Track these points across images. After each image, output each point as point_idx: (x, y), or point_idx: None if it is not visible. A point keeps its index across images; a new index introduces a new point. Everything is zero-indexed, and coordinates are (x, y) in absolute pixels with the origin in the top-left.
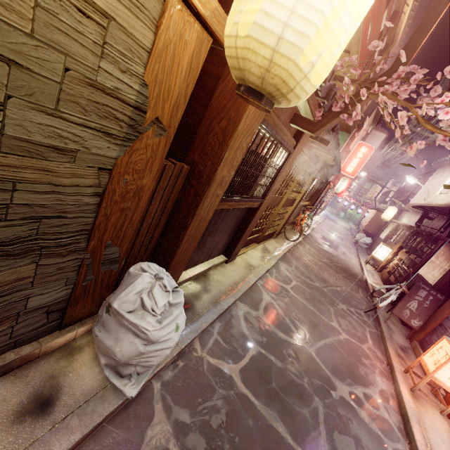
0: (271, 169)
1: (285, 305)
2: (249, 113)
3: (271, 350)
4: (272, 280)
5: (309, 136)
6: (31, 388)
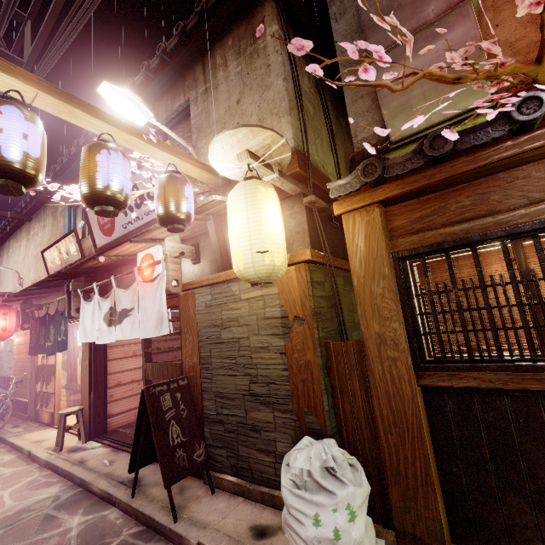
0: None
1: None
2: (356, 268)
3: None
4: None
5: None
6: (270, 522)
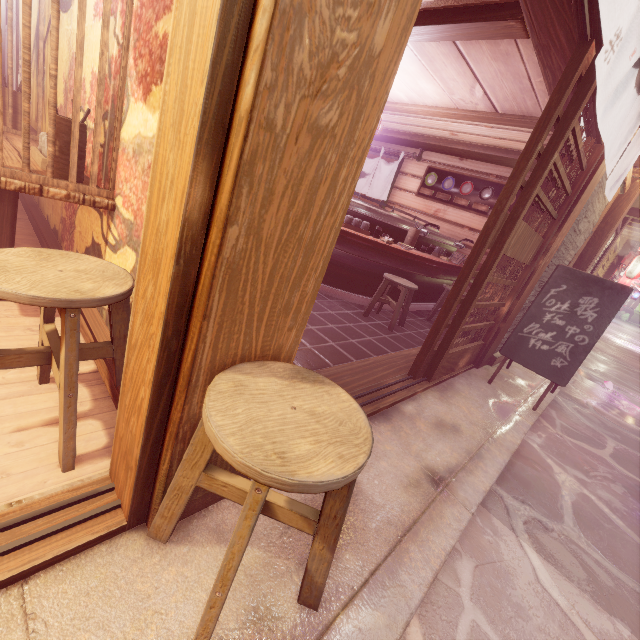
0: (603, 250)
1: (616, 375)
2: (621, 218)
3: (626, 392)
4: (590, 358)
5: (630, 219)
6: None
